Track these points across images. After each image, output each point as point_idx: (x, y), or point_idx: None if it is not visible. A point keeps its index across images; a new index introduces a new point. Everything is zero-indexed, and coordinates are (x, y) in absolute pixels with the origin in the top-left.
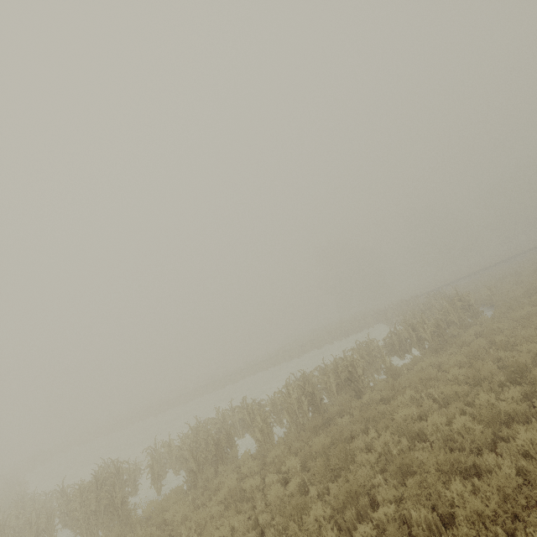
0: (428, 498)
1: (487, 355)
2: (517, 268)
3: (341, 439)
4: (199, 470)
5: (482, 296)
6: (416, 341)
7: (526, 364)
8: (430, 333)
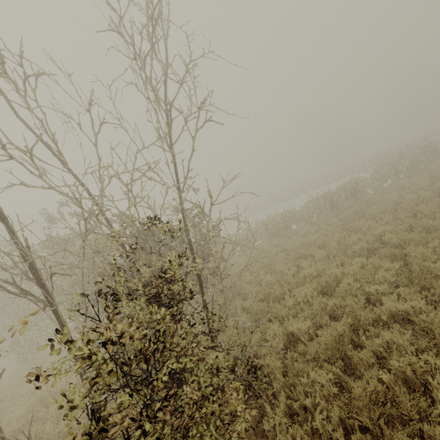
0: (407, 212)
1: None
2: None
3: (355, 213)
4: (277, 232)
5: None
6: (394, 174)
7: None
8: (405, 167)
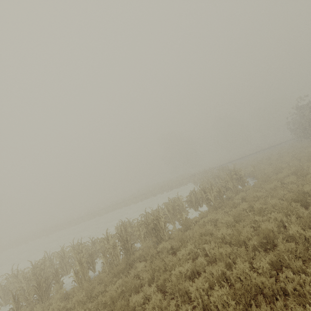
0: None
1: (247, 217)
2: (269, 155)
3: (132, 287)
4: (18, 308)
5: (249, 171)
6: (205, 200)
7: (273, 231)
8: (213, 196)
